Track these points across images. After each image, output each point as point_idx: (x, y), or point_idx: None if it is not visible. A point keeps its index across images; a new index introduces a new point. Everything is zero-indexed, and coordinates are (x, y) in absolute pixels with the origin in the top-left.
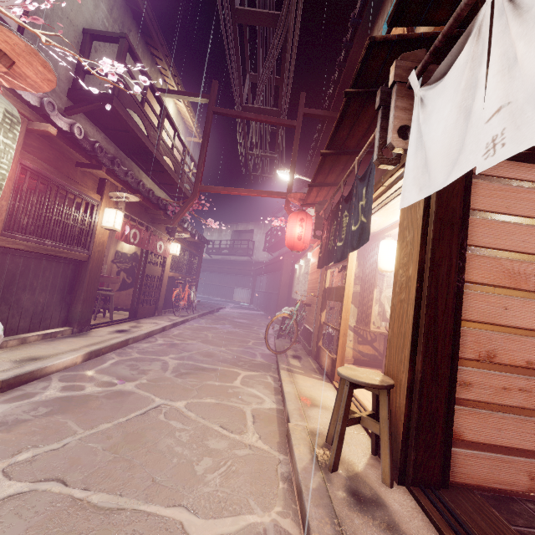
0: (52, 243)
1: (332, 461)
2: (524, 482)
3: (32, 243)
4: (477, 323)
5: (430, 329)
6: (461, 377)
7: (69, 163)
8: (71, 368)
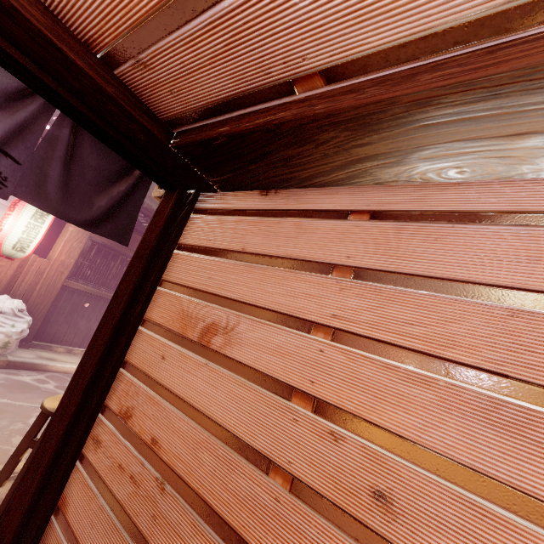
0: (106, 290)
1: None
2: None
3: (91, 287)
4: (136, 369)
5: (84, 359)
6: (99, 430)
7: (135, 240)
8: (70, 374)
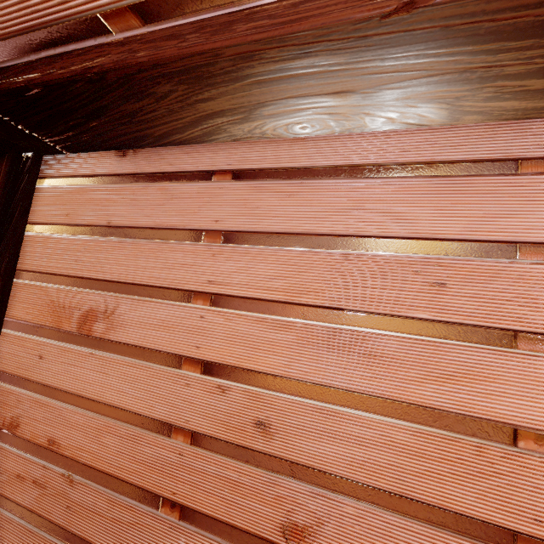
0: None
1: None
2: None
3: None
4: (11, 376)
5: None
6: None
7: None
8: None
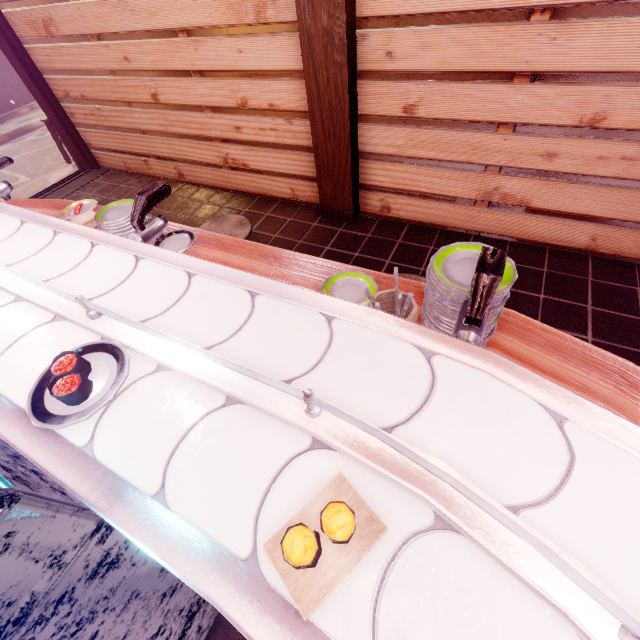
0: None
1: (65, 160)
2: (124, 166)
3: None
4: (48, 71)
5: (26, 83)
6: (68, 110)
7: None
8: None
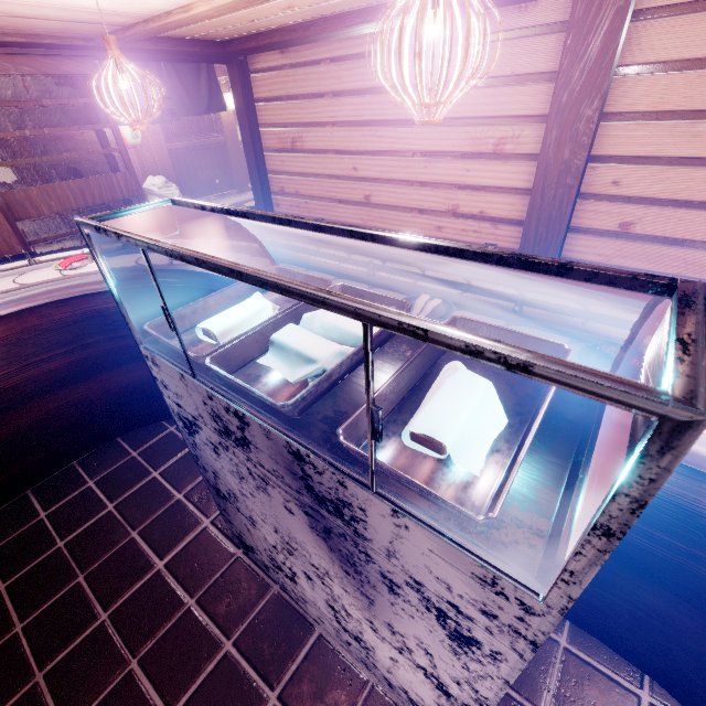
0: (195, 138)
1: None
2: None
3: (185, 142)
4: (275, 172)
5: (252, 179)
6: (276, 202)
7: None
8: None
